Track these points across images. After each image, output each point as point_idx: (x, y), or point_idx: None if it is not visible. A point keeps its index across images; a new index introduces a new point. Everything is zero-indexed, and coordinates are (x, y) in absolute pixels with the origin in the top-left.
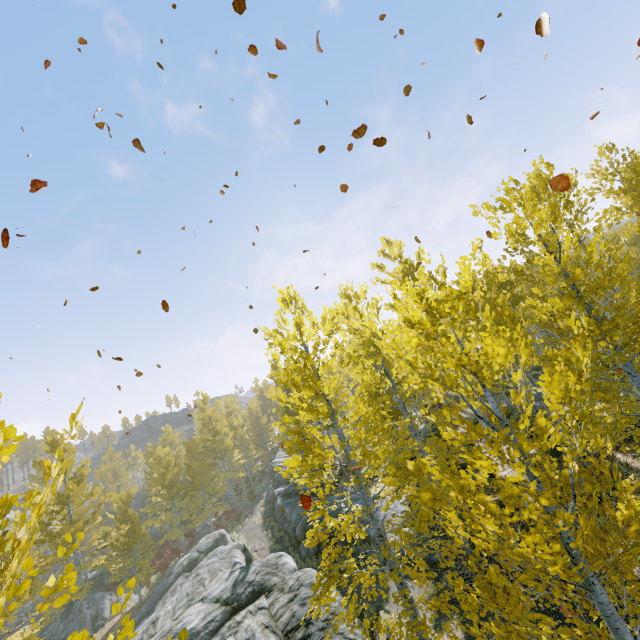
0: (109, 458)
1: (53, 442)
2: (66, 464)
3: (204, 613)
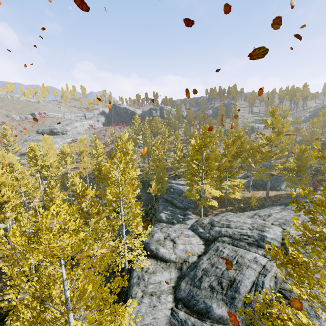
0: (323, 114)
1: (272, 112)
2: (274, 125)
3: (274, 237)
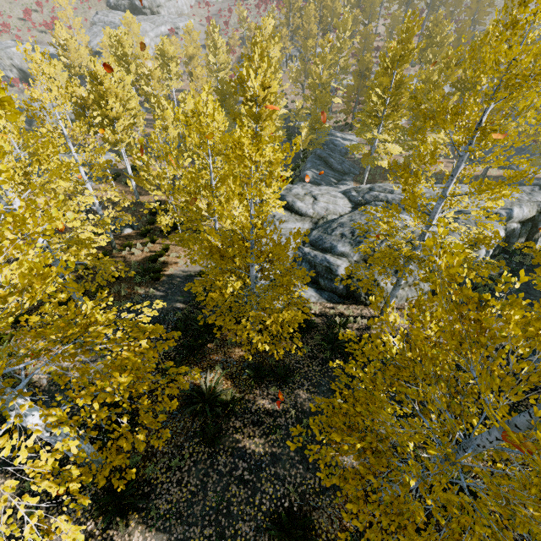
0: None
1: None
2: None
3: None
